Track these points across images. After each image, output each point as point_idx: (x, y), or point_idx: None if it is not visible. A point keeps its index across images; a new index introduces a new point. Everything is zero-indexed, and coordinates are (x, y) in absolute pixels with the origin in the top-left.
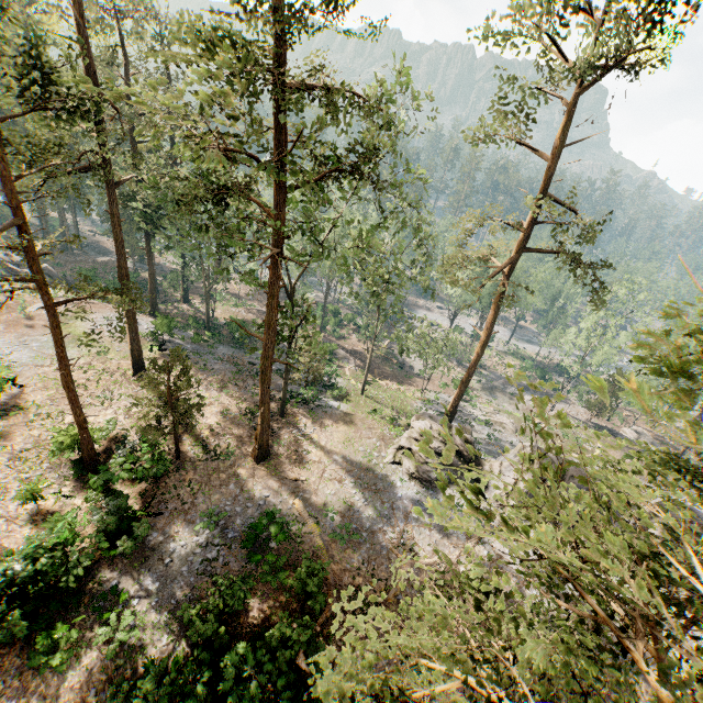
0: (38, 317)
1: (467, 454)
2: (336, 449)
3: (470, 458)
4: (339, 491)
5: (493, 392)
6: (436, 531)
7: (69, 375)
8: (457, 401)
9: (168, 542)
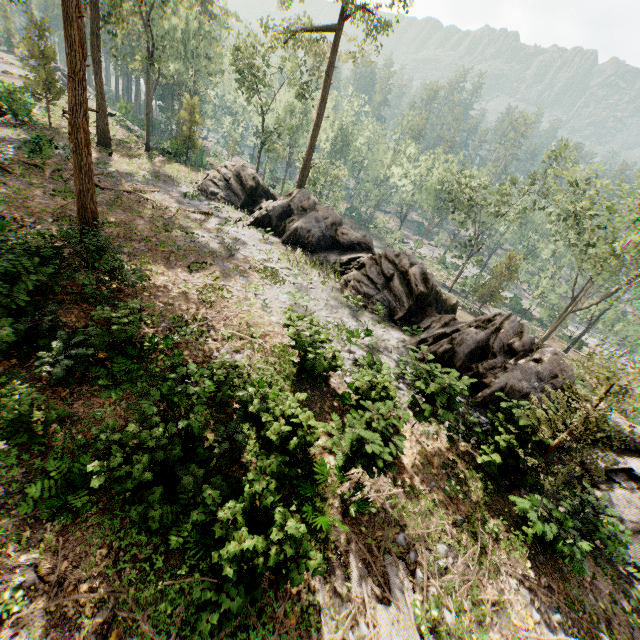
0: None
1: (246, 183)
2: (163, 168)
3: (249, 189)
4: (134, 170)
5: None
6: (175, 200)
7: None
8: None
9: None
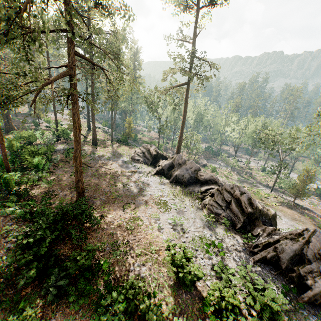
0: (81, 122)
1: (152, 153)
2: (117, 150)
3: (153, 156)
4: (105, 154)
5: (243, 182)
6: (121, 166)
7: (54, 106)
8: (177, 151)
9: (56, 146)
